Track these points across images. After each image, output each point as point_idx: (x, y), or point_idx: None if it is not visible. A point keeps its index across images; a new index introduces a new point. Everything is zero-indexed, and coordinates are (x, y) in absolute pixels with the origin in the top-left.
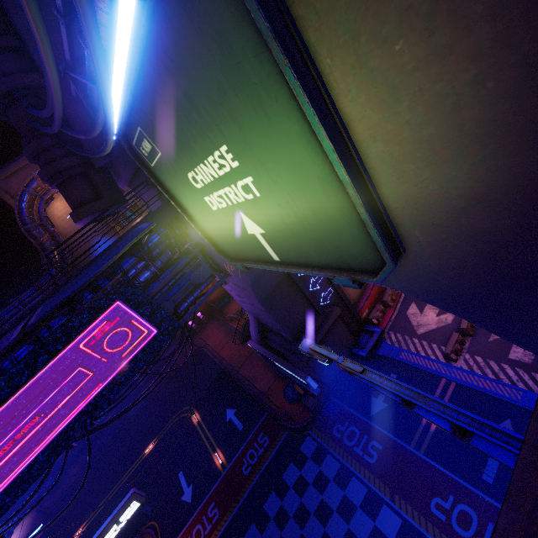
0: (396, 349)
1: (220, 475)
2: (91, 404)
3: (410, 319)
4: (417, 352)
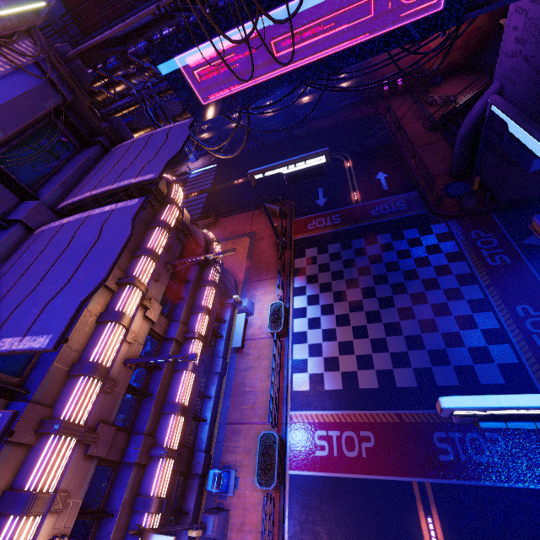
0: None
1: (352, 205)
2: (349, 51)
3: None
4: None
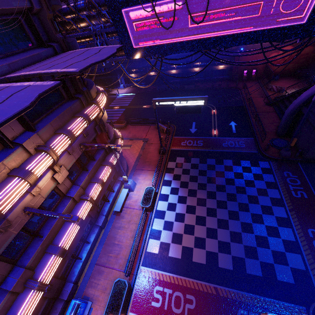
0: None
1: (211, 137)
2: (237, 36)
3: None
4: None
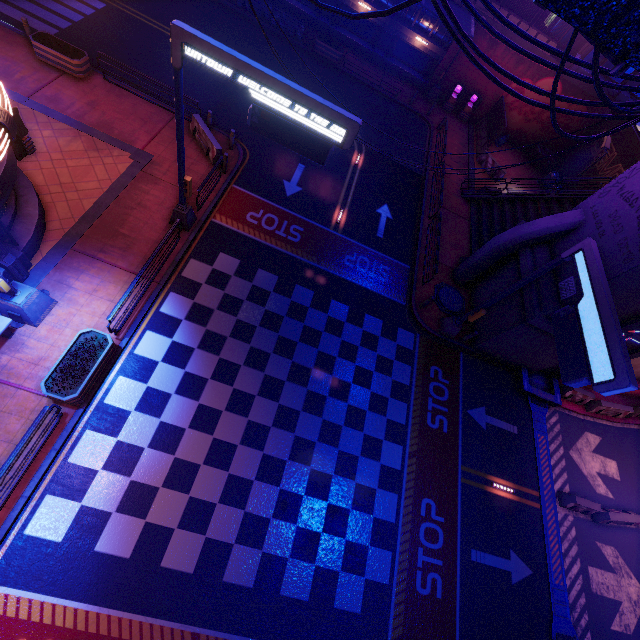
0: (544, 427)
1: (328, 226)
2: None
3: (581, 439)
4: (550, 455)
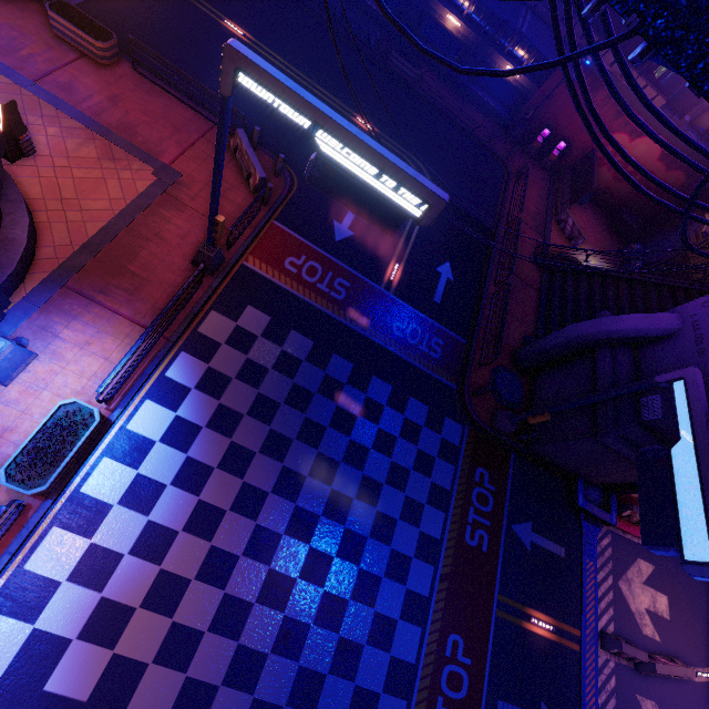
0: (595, 551)
1: (379, 284)
2: None
3: (633, 567)
4: (598, 585)
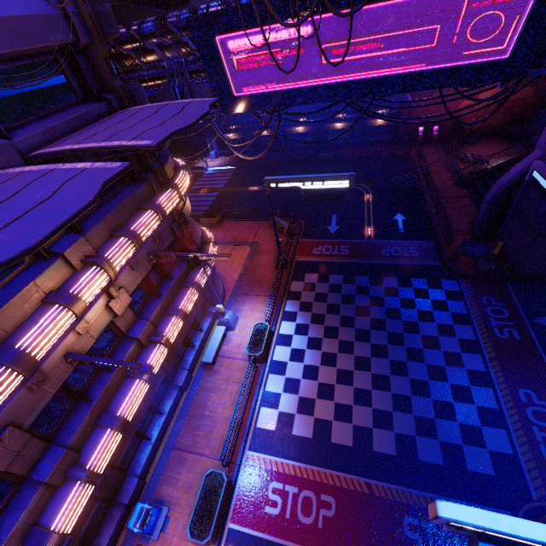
0: None
1: (363, 239)
2: (401, 77)
3: None
4: None
